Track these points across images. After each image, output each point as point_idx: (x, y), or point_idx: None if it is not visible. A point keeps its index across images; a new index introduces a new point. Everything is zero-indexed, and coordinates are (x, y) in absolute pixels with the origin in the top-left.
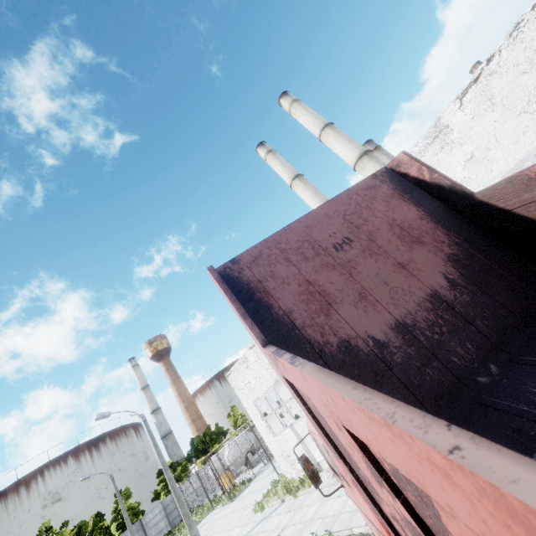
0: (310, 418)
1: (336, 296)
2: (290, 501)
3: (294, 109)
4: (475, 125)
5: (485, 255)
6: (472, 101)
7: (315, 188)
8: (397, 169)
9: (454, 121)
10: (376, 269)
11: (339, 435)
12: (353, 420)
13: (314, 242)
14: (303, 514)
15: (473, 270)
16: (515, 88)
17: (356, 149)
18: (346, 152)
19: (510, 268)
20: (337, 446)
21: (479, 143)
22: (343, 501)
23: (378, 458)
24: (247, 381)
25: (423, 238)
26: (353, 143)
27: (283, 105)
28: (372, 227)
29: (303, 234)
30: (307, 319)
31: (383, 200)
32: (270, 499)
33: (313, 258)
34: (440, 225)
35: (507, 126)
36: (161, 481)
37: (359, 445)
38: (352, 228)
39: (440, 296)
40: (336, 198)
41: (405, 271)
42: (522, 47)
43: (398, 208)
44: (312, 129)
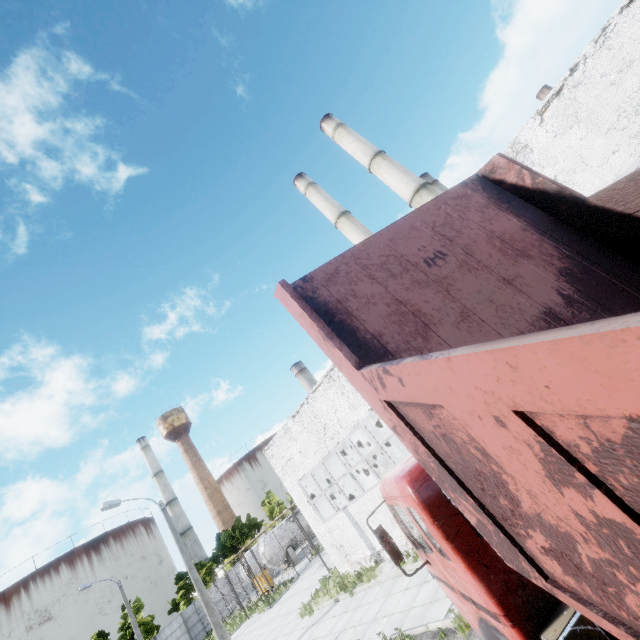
0: (420, 452)
1: (433, 316)
2: (345, 600)
3: (339, 134)
4: (558, 144)
5: (602, 268)
6: (555, 117)
7: (364, 228)
8: (490, 176)
9: (534, 139)
10: (477, 285)
11: (492, 442)
12: (555, 382)
13: (401, 257)
14: (364, 614)
15: (590, 285)
16: (603, 101)
17: (412, 181)
18: (400, 185)
19: (632, 282)
20: (461, 479)
21: (563, 165)
22: (413, 593)
23: (567, 444)
24: (290, 457)
25: (528, 251)
26: (409, 175)
27: (326, 130)
28: (467, 239)
29: (387, 248)
30: (402, 343)
31: (478, 210)
32: (319, 600)
33: (401, 274)
34: (547, 237)
35: (595, 145)
36: (180, 588)
37: (539, 434)
38: (444, 241)
39: (556, 314)
40: (421, 208)
41: (512, 288)
42: (609, 55)
43: (495, 218)
44: (361, 158)
